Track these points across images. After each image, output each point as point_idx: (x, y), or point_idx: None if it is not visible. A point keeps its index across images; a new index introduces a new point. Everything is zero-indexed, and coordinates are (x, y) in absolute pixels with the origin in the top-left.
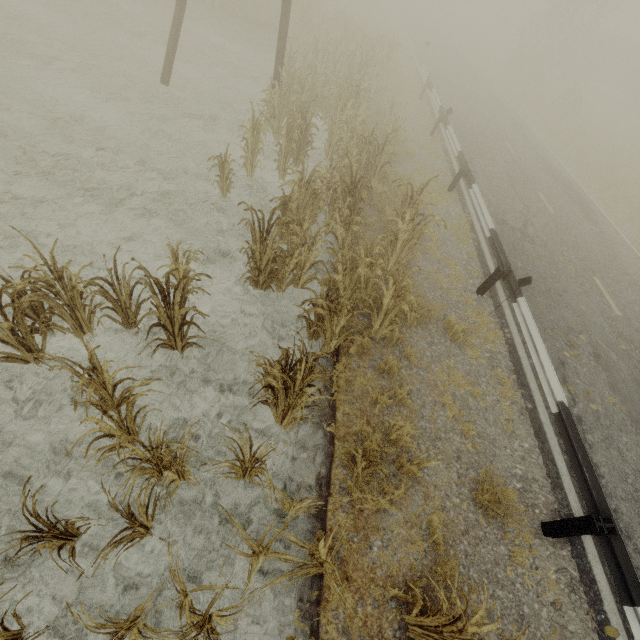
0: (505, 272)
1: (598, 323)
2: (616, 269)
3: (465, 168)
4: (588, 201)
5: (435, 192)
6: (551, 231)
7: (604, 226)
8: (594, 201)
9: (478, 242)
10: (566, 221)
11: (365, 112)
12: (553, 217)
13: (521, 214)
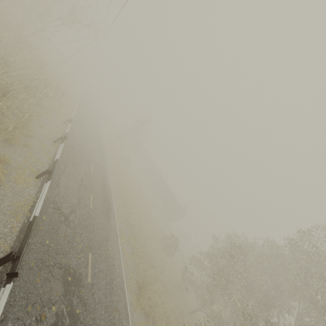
0: (14, 257)
1: (73, 291)
2: (104, 247)
3: (52, 169)
4: (112, 205)
5: (25, 175)
6: (84, 219)
7: (112, 220)
8: (114, 205)
9: (28, 219)
10: (95, 214)
11: (2, 106)
12: (90, 210)
13: (73, 205)
